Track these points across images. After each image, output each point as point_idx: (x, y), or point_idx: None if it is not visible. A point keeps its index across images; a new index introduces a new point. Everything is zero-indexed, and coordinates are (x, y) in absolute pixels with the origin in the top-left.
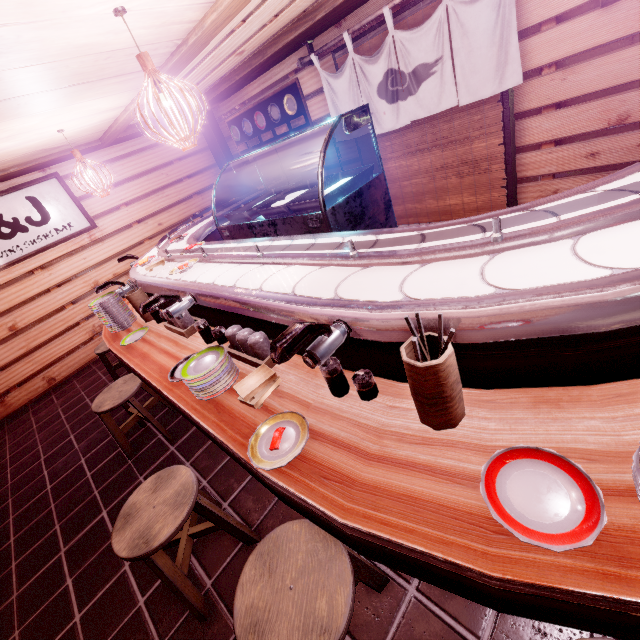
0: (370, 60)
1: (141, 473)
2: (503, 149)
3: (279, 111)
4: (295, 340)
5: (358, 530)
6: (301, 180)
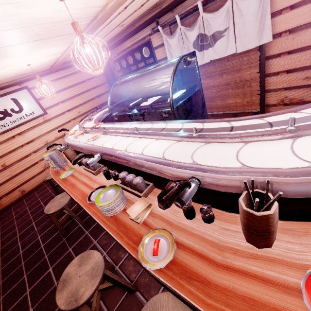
0: (189, 29)
1: (70, 246)
2: (259, 75)
3: (140, 55)
4: (173, 194)
5: None
6: (150, 90)
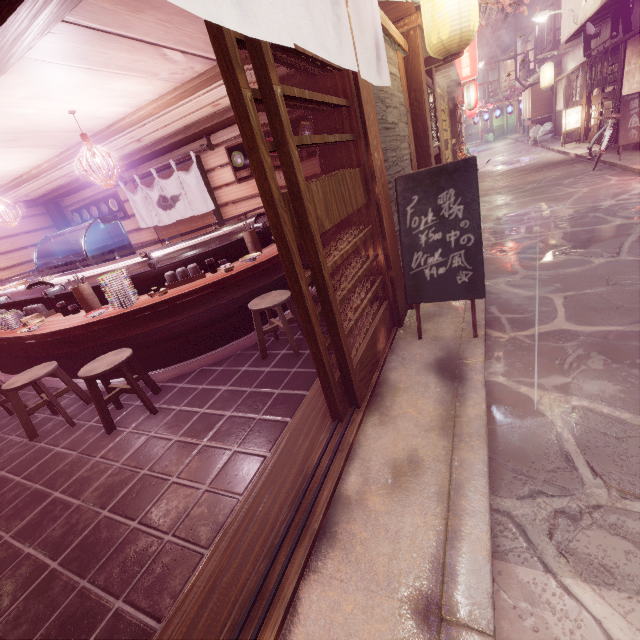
0: (150, 189)
1: None
2: None
3: (107, 207)
4: (34, 284)
5: (48, 334)
6: None
